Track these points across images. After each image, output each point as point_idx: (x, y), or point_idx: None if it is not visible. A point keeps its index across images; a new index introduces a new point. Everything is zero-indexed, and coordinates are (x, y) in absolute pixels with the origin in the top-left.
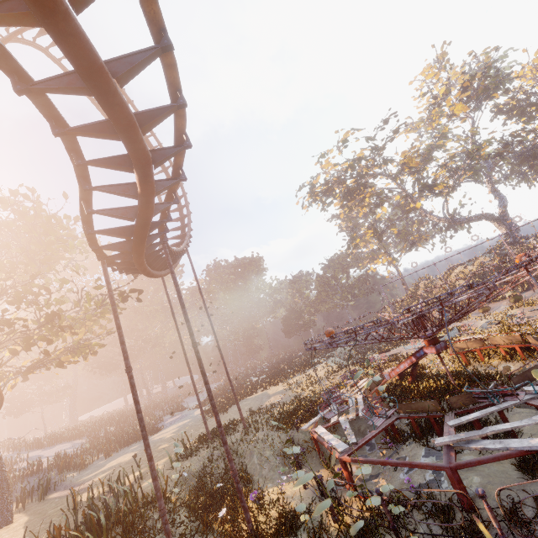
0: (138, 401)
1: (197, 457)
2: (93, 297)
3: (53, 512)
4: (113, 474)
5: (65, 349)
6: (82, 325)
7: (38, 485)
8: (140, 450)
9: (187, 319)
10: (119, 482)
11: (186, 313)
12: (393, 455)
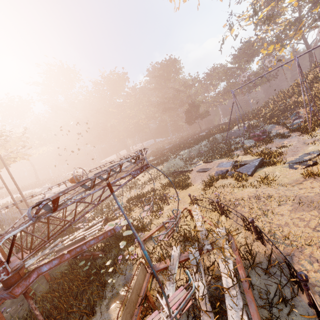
0: None
1: None
2: None
3: None
4: None
5: None
6: None
7: (13, 219)
8: None
9: None
10: None
11: None
12: None
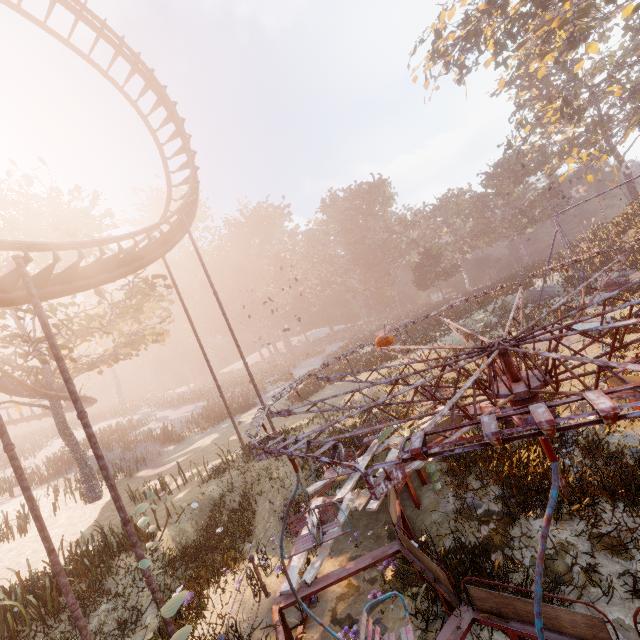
0: (24, 487)
1: (223, 479)
2: (122, 287)
3: (126, 497)
4: (185, 462)
5: (129, 338)
6: (135, 314)
7: (136, 459)
8: (222, 433)
9: (65, 378)
10: (162, 487)
11: (62, 370)
12: (387, 599)
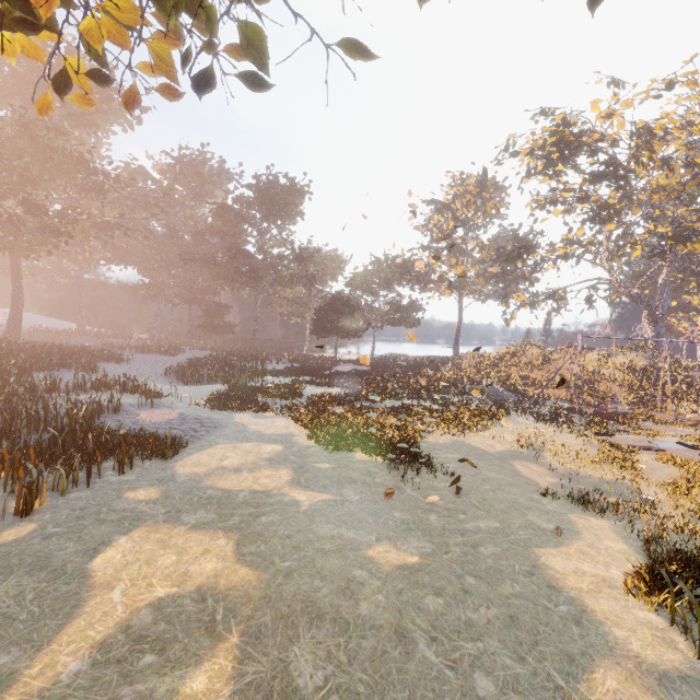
0: None
1: None
2: None
3: None
4: None
5: None
6: None
7: None
8: (235, 530)
9: None
10: None
11: None
12: None
